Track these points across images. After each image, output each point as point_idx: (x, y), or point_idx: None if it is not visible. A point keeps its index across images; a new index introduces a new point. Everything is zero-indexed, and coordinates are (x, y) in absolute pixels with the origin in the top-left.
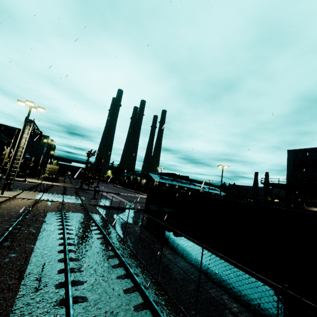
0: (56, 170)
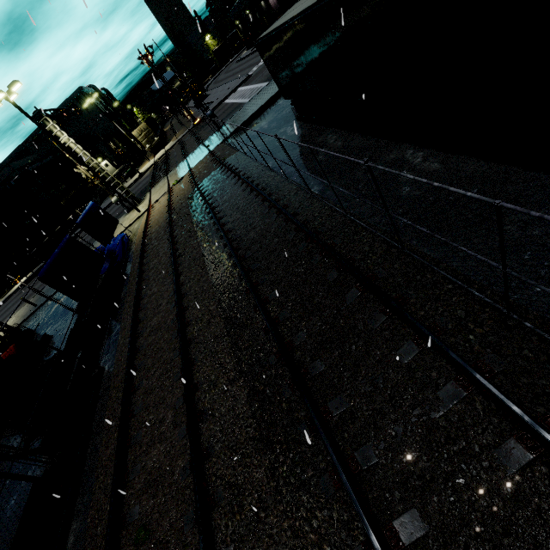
0: (147, 129)
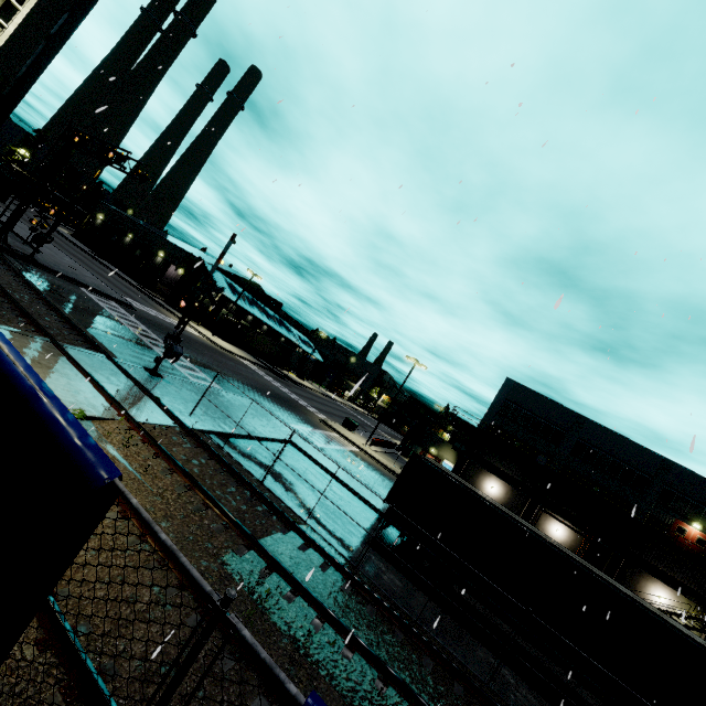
0: None
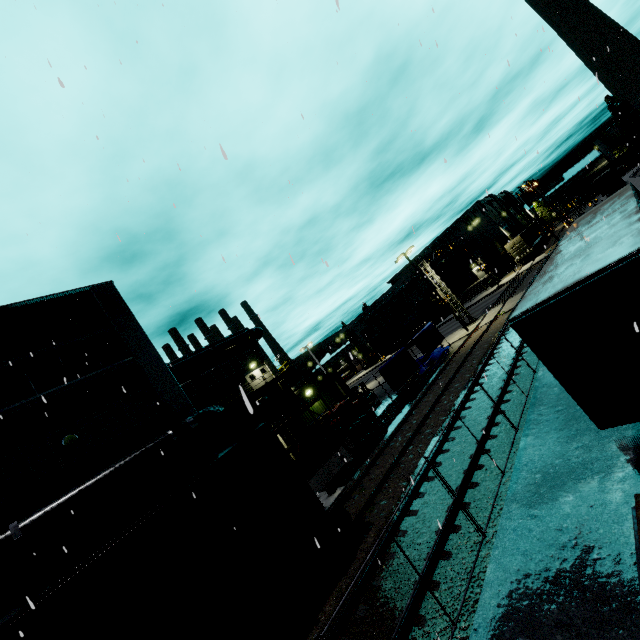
0: (521, 242)
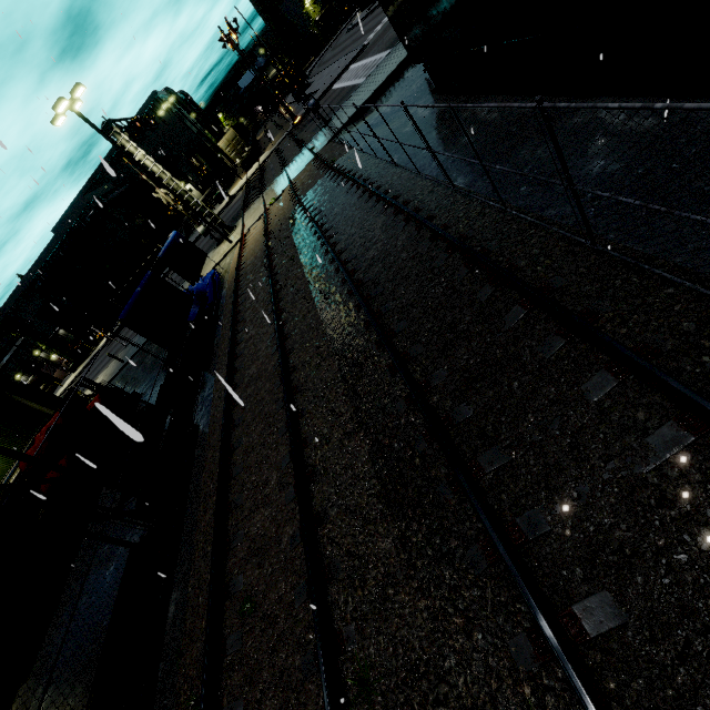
0: (236, 137)
